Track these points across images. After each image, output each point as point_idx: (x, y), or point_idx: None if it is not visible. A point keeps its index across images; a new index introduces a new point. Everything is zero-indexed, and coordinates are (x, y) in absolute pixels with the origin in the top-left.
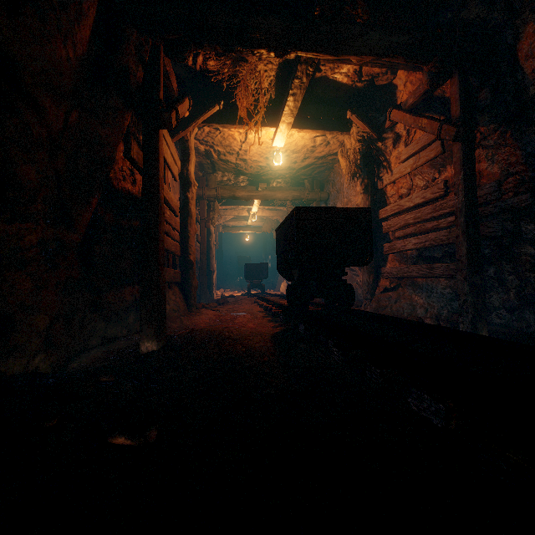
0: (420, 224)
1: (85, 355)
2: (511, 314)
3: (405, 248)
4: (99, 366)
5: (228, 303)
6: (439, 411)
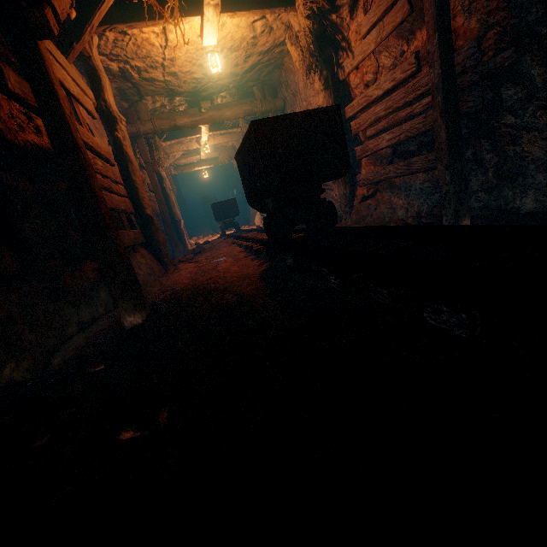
0: (393, 115)
1: (66, 347)
2: (489, 195)
3: (379, 148)
4: (83, 358)
5: (205, 250)
6: (462, 322)
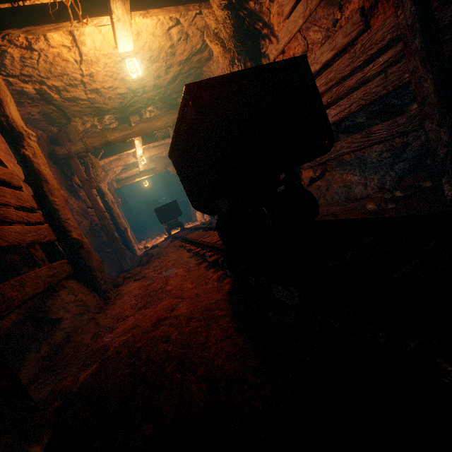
0: (337, 86)
1: None
2: None
3: None
4: None
5: (153, 258)
6: None
